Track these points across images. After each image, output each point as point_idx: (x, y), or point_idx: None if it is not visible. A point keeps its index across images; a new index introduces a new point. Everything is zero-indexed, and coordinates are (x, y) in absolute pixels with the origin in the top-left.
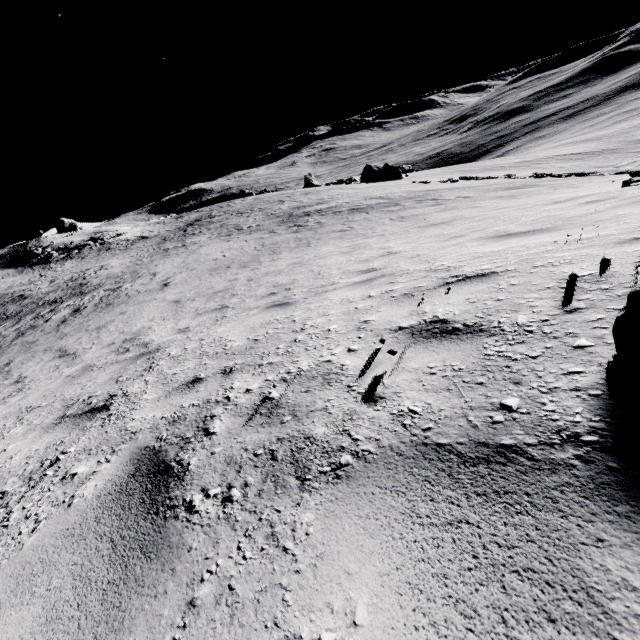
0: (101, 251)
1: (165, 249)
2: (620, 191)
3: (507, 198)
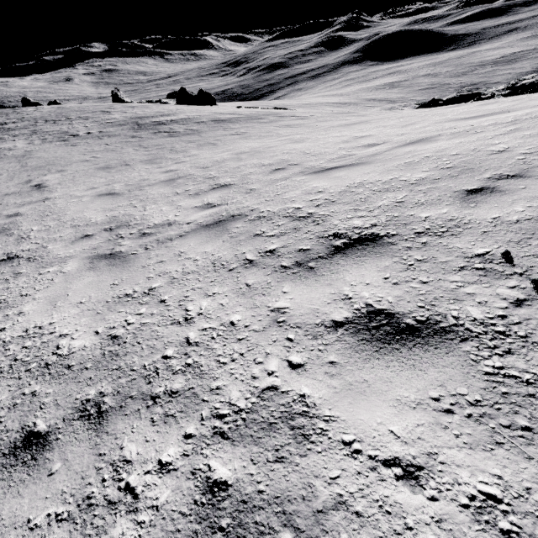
0: None
1: None
2: (492, 100)
3: (361, 116)
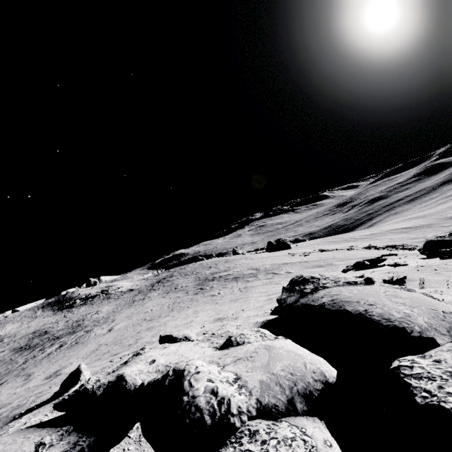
0: (104, 299)
1: (134, 300)
2: None
3: None
